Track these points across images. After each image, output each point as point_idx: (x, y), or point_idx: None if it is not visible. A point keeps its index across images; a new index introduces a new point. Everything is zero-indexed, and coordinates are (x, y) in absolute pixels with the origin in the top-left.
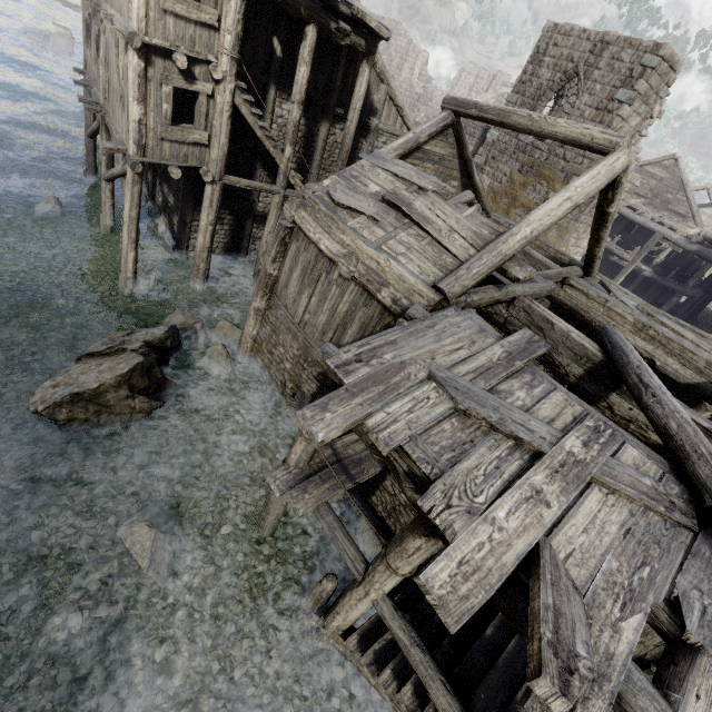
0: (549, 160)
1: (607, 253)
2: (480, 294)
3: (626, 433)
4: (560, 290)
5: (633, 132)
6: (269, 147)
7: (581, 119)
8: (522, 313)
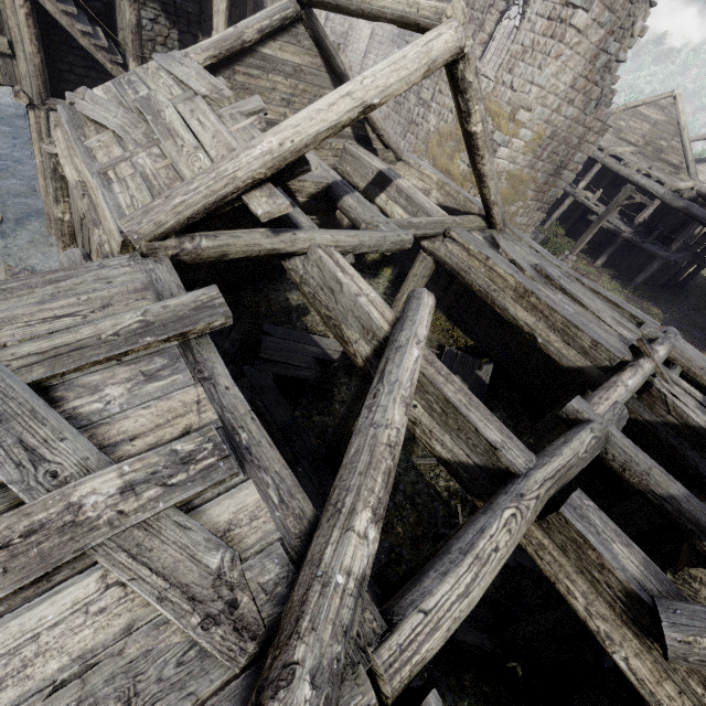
0: (495, 91)
1: (590, 211)
2: (220, 238)
3: (280, 459)
4: (441, 245)
5: (596, 51)
6: (104, 61)
7: (531, 34)
8: (315, 268)
